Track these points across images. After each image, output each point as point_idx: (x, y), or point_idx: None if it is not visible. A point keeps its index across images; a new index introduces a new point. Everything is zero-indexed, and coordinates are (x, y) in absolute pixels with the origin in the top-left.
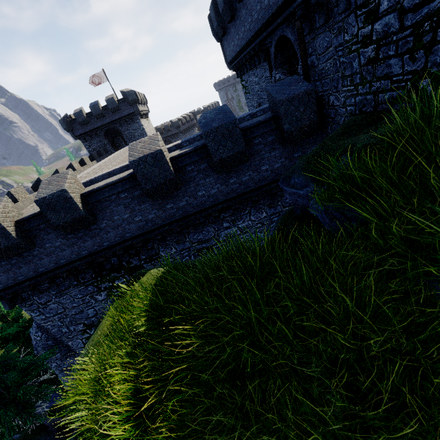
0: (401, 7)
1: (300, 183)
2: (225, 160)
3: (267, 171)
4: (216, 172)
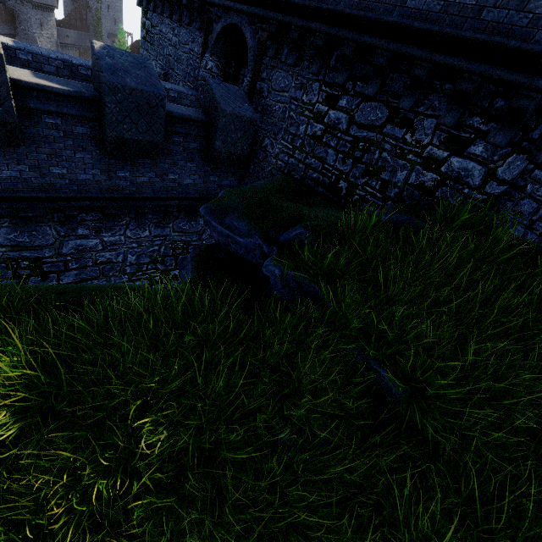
0: (353, 115)
1: (240, 228)
2: (126, 142)
3: (174, 182)
4: (101, 151)
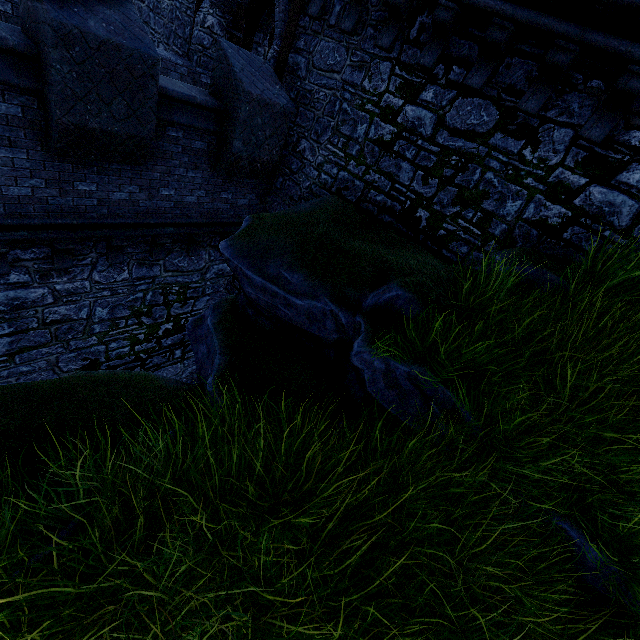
0: (443, 115)
1: (296, 284)
2: (91, 135)
3: (168, 200)
4: (45, 148)
